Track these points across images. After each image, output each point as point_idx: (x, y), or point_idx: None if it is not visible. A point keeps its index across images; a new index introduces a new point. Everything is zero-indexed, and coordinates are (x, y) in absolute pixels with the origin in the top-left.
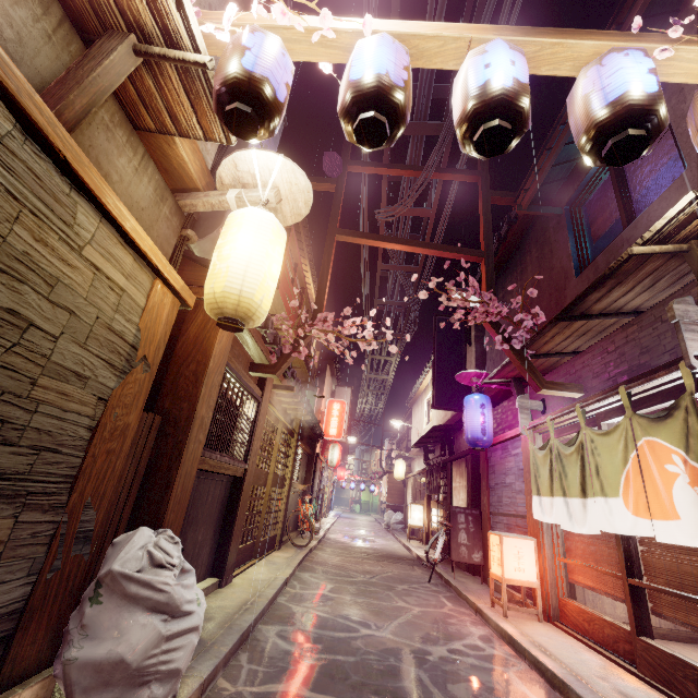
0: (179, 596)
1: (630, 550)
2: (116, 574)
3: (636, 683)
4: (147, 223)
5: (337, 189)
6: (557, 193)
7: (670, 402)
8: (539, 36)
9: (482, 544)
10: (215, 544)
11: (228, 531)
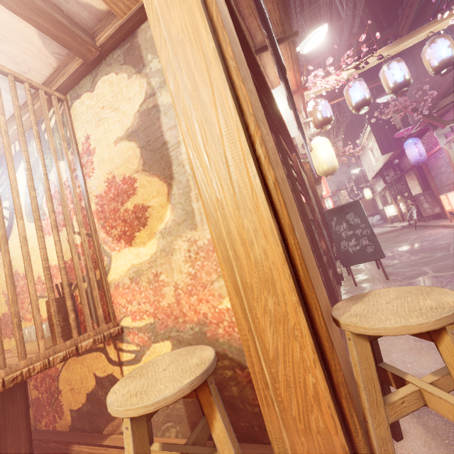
0: None
1: None
2: None
3: None
4: None
5: None
6: (422, 12)
7: None
8: (403, 42)
9: (438, 204)
10: None
11: None
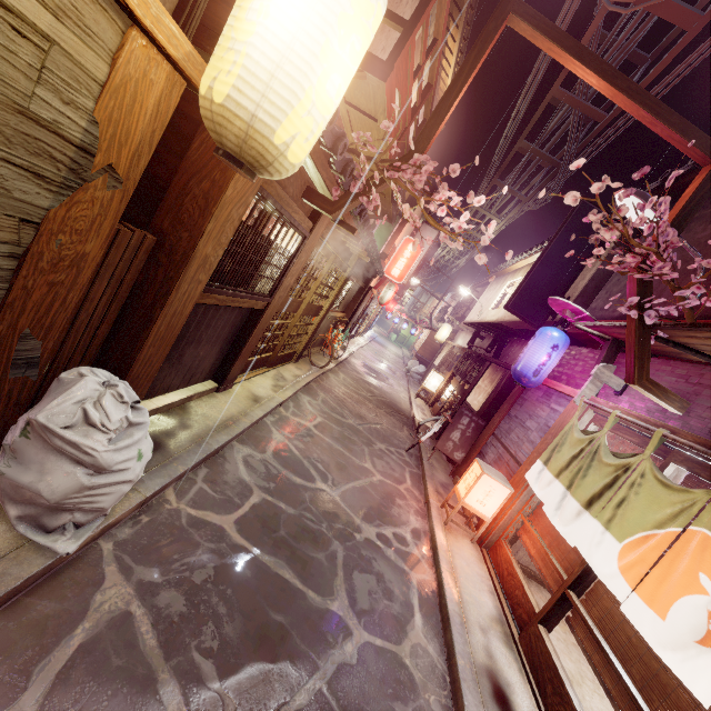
0: (107, 460)
1: (590, 573)
2: (40, 424)
3: (509, 646)
4: None
5: None
6: None
7: None
8: None
9: (469, 449)
10: (221, 357)
11: (236, 351)
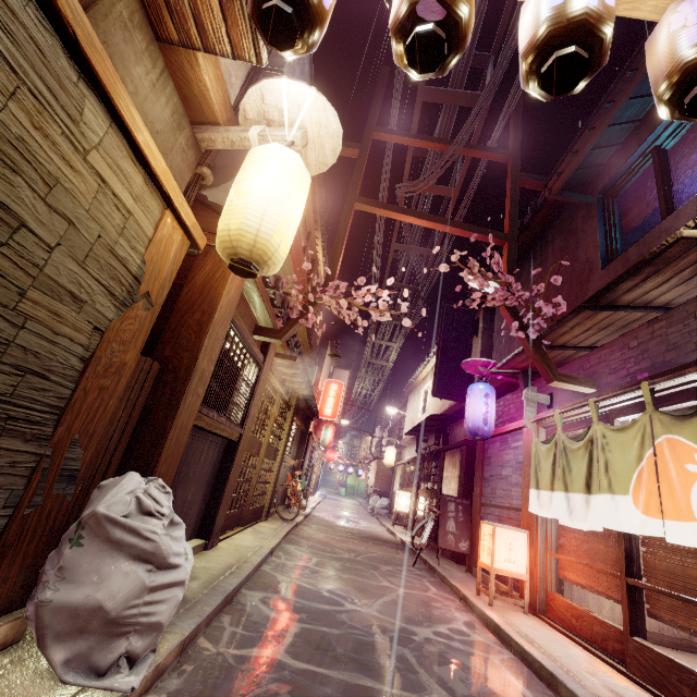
0: (167, 546)
1: (632, 550)
2: (100, 516)
3: (625, 682)
4: (161, 149)
5: (360, 155)
6: (591, 181)
7: (696, 401)
8: None
9: (470, 534)
10: (204, 506)
11: (218, 494)
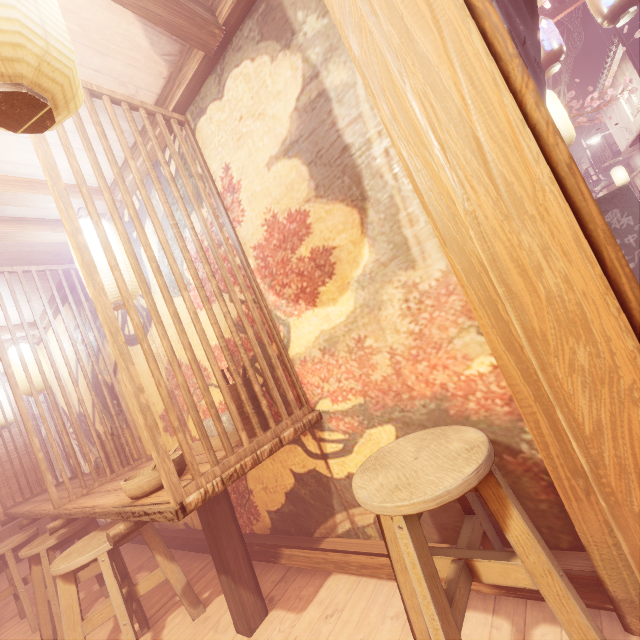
0: None
1: None
2: None
3: None
4: None
5: None
6: None
7: None
8: None
9: None
10: None
11: None
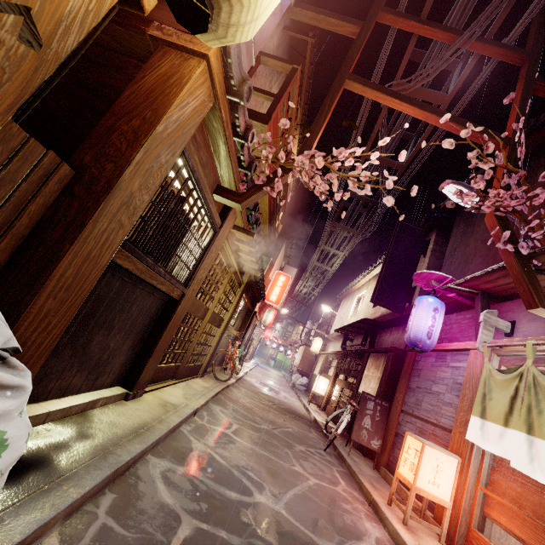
0: None
1: None
2: None
3: None
4: None
5: (361, 32)
6: None
7: None
8: None
9: (383, 434)
10: (132, 356)
11: (149, 348)
